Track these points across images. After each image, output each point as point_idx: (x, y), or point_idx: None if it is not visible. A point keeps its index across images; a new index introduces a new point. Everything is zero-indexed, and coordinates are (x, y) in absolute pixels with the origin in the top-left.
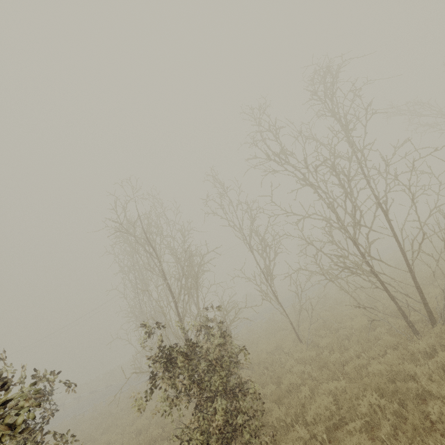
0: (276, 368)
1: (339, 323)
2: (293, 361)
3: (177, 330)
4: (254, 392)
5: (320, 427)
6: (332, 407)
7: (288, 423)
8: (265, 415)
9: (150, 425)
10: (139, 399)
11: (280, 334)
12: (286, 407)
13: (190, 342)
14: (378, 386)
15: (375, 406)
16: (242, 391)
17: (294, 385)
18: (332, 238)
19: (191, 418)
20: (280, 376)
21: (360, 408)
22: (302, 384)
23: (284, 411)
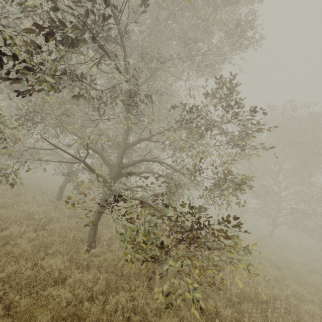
0: None
1: None
2: None
3: None
4: None
5: None
6: None
7: None
8: None
9: None
10: None
11: None
12: None
13: None
14: None
15: None
16: None
17: None
18: None
19: None
20: None
21: None
22: None
23: None
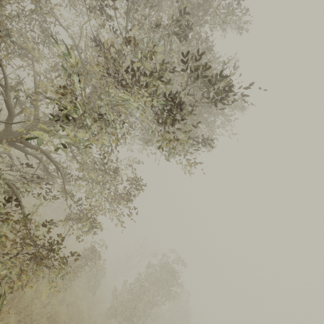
0: None
1: None
2: None
3: None
4: None
5: None
6: None
7: None
8: None
9: None
10: None
11: None
12: None
13: None
14: None
15: None
16: None
17: None
18: None
19: None
20: None
21: None
22: None
23: None
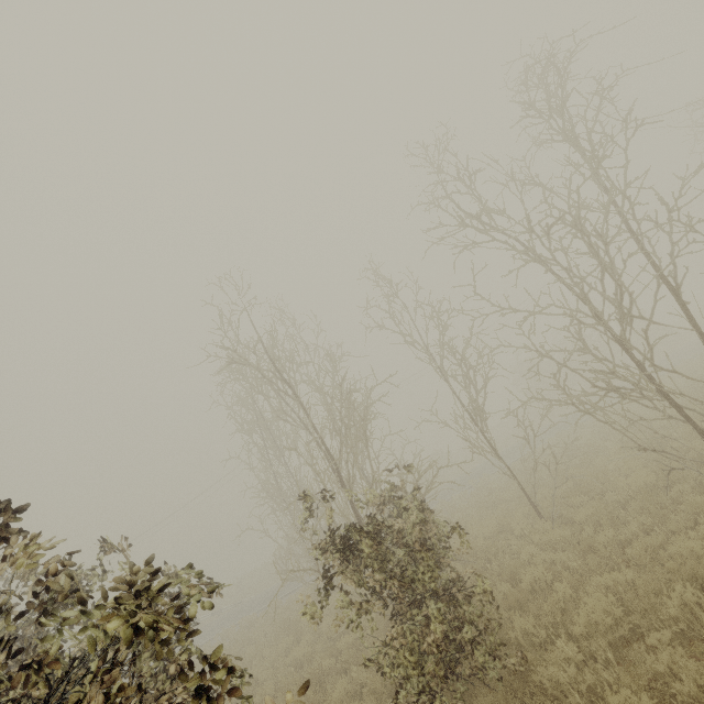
0: (504, 560)
1: (603, 484)
2: (533, 546)
3: (345, 507)
4: (483, 591)
5: (599, 643)
6: (615, 611)
7: (541, 639)
8: (501, 629)
9: (315, 654)
10: (311, 605)
11: (502, 509)
12: (534, 616)
13: (374, 519)
14: (693, 574)
15: (693, 605)
16: (463, 590)
17: (541, 583)
18: (583, 343)
19: (392, 632)
20: (515, 571)
21: (667, 609)
22: (553, 582)
23: (533, 621)
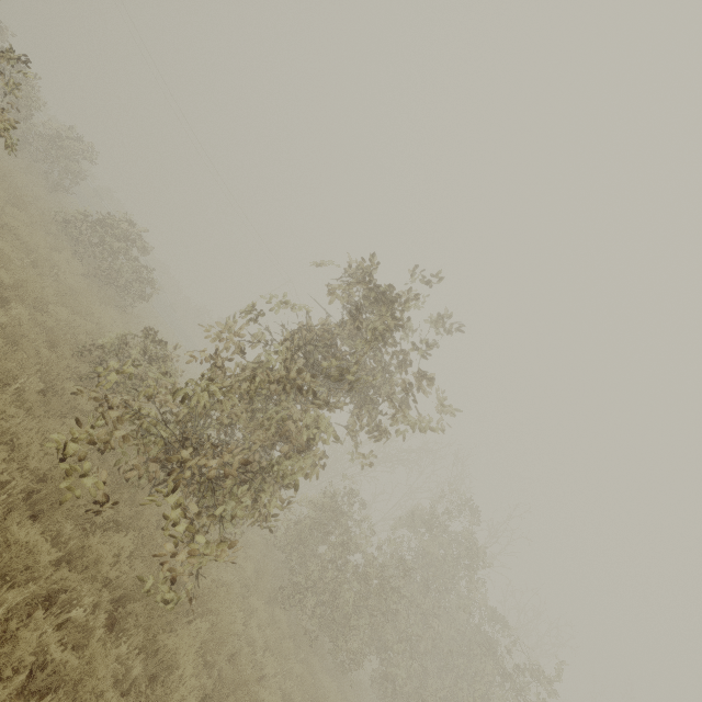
0: None
1: None
2: None
3: None
4: None
5: None
6: None
7: None
8: None
9: None
10: None
11: None
12: None
13: None
14: None
15: None
16: None
17: None
18: None
19: None
20: None
21: None
22: None
23: None
